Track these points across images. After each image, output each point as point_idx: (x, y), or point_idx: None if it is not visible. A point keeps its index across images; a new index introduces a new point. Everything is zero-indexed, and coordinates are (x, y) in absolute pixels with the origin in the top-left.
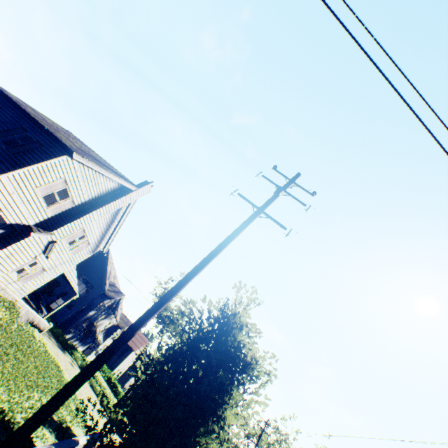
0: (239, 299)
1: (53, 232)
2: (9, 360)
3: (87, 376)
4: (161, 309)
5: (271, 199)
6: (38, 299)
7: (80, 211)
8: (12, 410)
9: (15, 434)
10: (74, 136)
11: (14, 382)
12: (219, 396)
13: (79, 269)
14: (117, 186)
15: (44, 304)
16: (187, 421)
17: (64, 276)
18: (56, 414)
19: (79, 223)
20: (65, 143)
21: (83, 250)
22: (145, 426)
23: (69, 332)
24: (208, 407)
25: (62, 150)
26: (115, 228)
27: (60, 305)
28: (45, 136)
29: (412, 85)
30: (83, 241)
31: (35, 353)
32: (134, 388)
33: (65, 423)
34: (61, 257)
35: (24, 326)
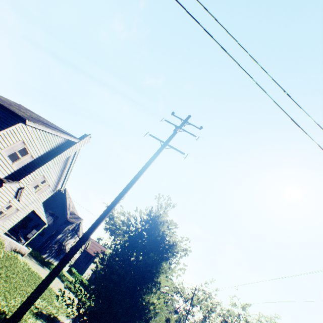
0: (160, 205)
1: (20, 181)
2: (2, 278)
3: (61, 268)
4: (105, 218)
5: (172, 135)
6: (16, 233)
7: (38, 162)
8: (11, 311)
9: (17, 311)
10: (24, 108)
11: (9, 292)
12: (153, 268)
13: (45, 206)
14: (64, 141)
15: (22, 235)
16: (135, 288)
17: (34, 213)
18: (44, 310)
19: (39, 172)
20: (18, 114)
21: (46, 191)
22: (106, 296)
23: (45, 253)
24: (147, 276)
25: (17, 119)
26: (68, 171)
27: (35, 234)
28: (2, 110)
29: (246, 51)
30: (45, 185)
31: (21, 271)
32: (95, 273)
33: (52, 314)
34: (30, 198)
35: (9, 253)
